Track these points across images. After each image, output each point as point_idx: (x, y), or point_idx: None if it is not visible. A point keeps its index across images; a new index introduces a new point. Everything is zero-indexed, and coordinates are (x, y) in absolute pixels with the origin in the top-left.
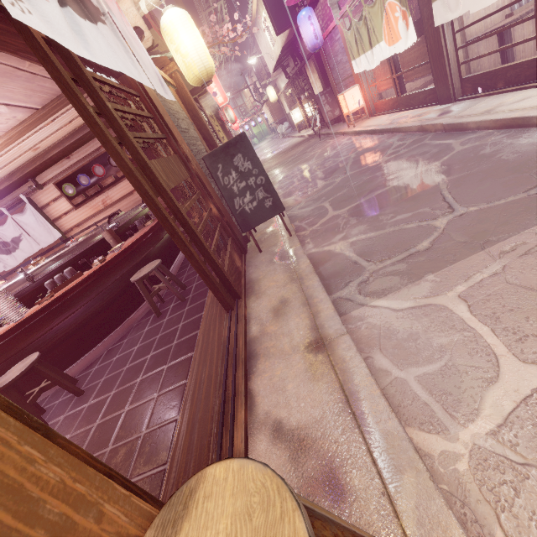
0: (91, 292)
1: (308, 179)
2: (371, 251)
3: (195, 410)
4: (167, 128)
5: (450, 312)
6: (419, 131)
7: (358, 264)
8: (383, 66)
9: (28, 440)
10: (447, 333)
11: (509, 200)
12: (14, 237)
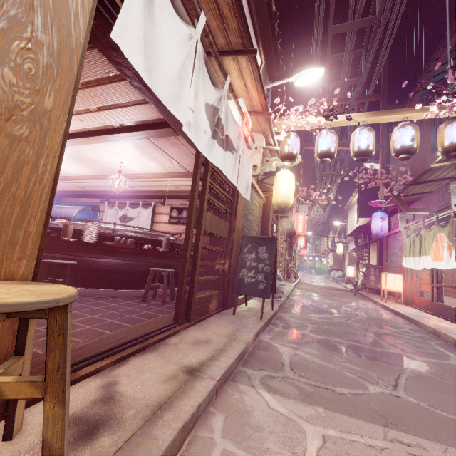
0: (128, 256)
1: (318, 307)
2: (301, 366)
3: (92, 344)
4: (235, 210)
5: (303, 437)
6: (433, 333)
7: (283, 366)
8: (428, 274)
9: (43, 213)
10: (283, 446)
11: (451, 416)
12: (132, 217)
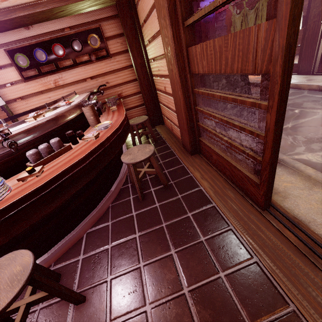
0: (90, 171)
1: None
2: None
3: None
4: None
5: None
6: (293, 87)
7: None
8: None
9: None
10: None
11: None
12: None
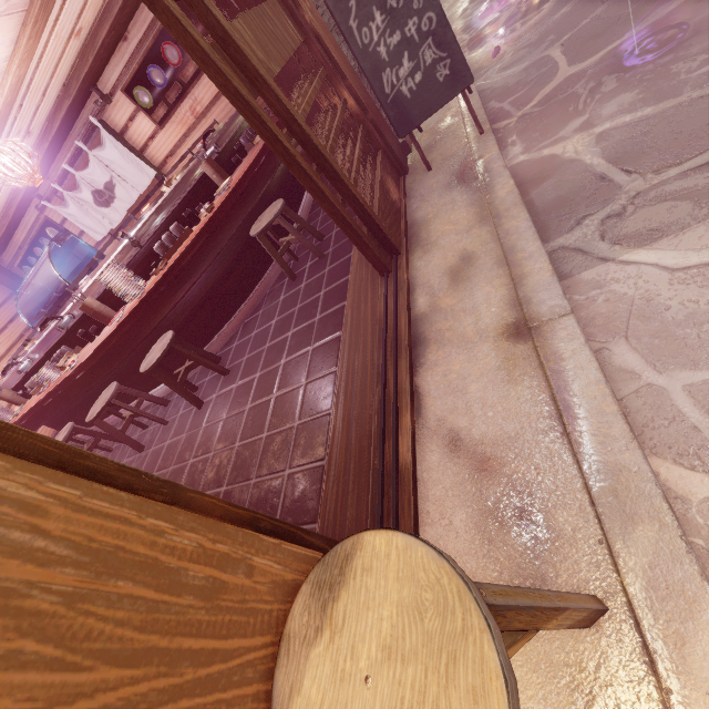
0: (207, 255)
1: None
2: (639, 150)
3: (350, 406)
4: None
5: None
6: None
7: (607, 181)
8: None
9: (150, 511)
10: None
11: None
12: (106, 183)
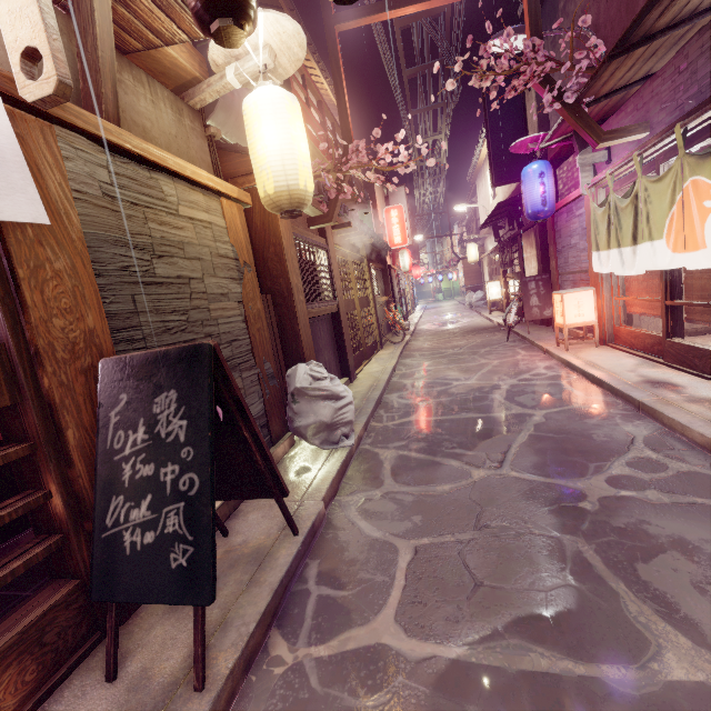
0: None
1: (438, 420)
2: None
3: None
4: (9, 275)
5: None
6: (710, 450)
7: None
8: (650, 278)
9: None
10: None
11: None
12: None
